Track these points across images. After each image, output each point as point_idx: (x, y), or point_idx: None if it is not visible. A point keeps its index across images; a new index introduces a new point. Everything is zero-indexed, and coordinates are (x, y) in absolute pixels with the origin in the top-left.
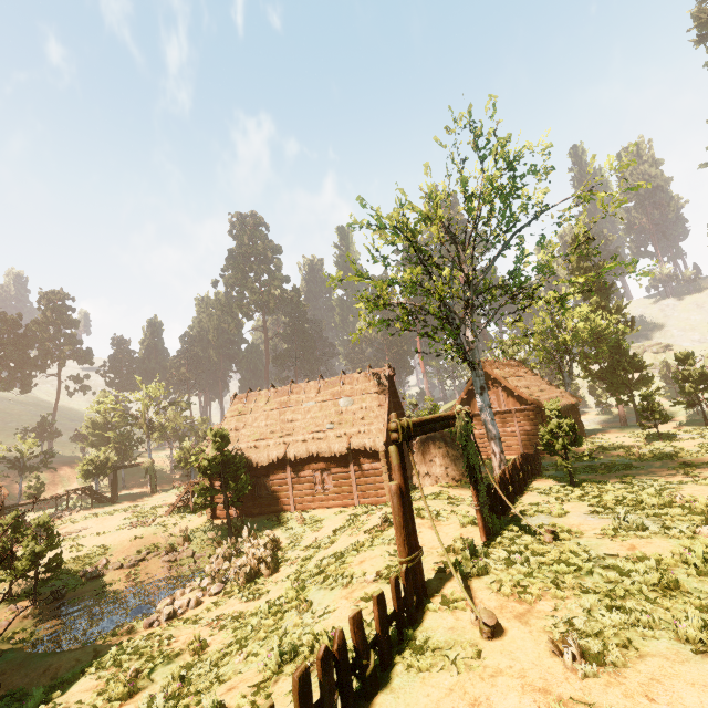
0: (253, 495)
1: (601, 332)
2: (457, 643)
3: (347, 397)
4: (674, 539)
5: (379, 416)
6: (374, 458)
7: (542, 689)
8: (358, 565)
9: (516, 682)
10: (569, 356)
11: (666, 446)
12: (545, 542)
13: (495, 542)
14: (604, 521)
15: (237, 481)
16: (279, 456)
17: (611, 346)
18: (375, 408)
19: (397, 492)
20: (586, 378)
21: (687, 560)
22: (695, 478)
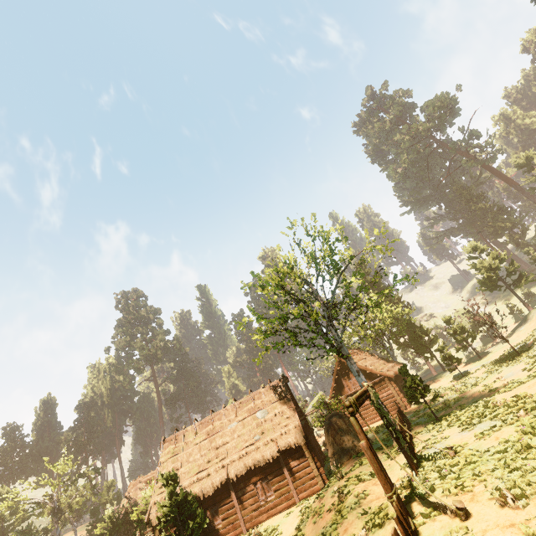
0: (205, 530)
1: (395, 316)
2: (452, 531)
3: (262, 409)
4: (511, 425)
5: (292, 416)
6: (299, 453)
7: (510, 525)
8: (345, 533)
9: (496, 530)
10: (386, 337)
11: (468, 378)
12: (452, 457)
13: (424, 471)
14: (472, 431)
15: (193, 519)
16: (222, 480)
17: (406, 323)
18: (286, 411)
19: (368, 447)
20: (400, 349)
21: (525, 431)
22: (496, 392)
